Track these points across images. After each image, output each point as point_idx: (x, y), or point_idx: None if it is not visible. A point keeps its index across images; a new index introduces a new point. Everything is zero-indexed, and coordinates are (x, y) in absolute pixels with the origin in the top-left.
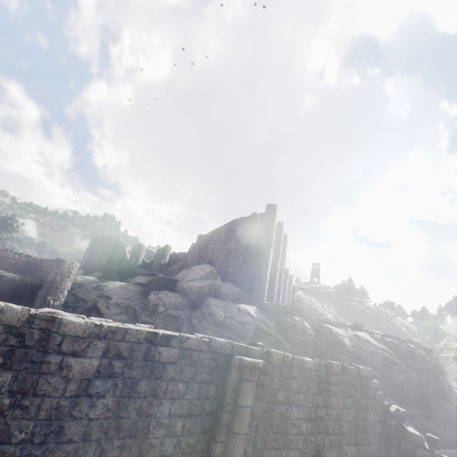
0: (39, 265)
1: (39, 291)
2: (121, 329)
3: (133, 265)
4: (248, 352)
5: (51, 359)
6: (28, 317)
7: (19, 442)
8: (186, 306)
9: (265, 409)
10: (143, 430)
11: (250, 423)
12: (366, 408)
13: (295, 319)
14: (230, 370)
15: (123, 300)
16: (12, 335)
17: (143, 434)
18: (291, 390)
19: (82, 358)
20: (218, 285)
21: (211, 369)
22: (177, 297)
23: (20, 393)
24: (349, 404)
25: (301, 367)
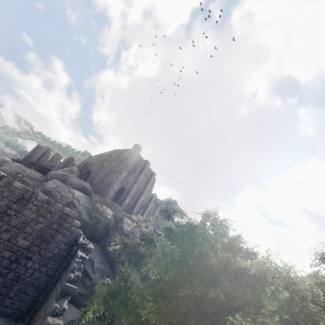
0: None
1: None
2: None
3: (48, 165)
4: None
5: None
6: None
7: None
8: (40, 181)
9: None
10: None
11: None
12: (57, 230)
13: (102, 206)
14: None
15: (9, 170)
16: None
17: None
18: None
19: None
20: (69, 177)
21: None
22: (37, 174)
23: None
24: (41, 220)
25: (10, 184)
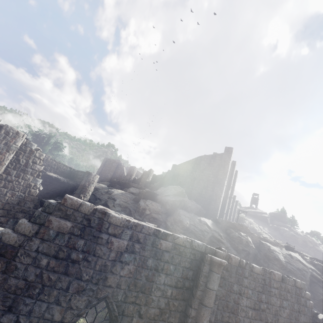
0: (76, 174)
1: (75, 190)
2: (140, 225)
3: (128, 180)
4: (216, 253)
5: (103, 236)
6: (93, 210)
7: (85, 280)
8: (163, 213)
9: (223, 294)
10: (149, 289)
11: (214, 301)
12: (298, 311)
13: (241, 234)
14: (204, 263)
15: (123, 202)
16: (85, 219)
17: (148, 292)
18: (243, 285)
19: (118, 238)
20: (185, 202)
21: (191, 260)
22: (158, 206)
23: (87, 253)
24: (285, 305)
25: (251, 270)
